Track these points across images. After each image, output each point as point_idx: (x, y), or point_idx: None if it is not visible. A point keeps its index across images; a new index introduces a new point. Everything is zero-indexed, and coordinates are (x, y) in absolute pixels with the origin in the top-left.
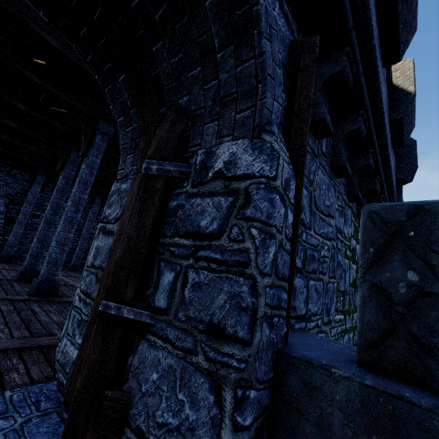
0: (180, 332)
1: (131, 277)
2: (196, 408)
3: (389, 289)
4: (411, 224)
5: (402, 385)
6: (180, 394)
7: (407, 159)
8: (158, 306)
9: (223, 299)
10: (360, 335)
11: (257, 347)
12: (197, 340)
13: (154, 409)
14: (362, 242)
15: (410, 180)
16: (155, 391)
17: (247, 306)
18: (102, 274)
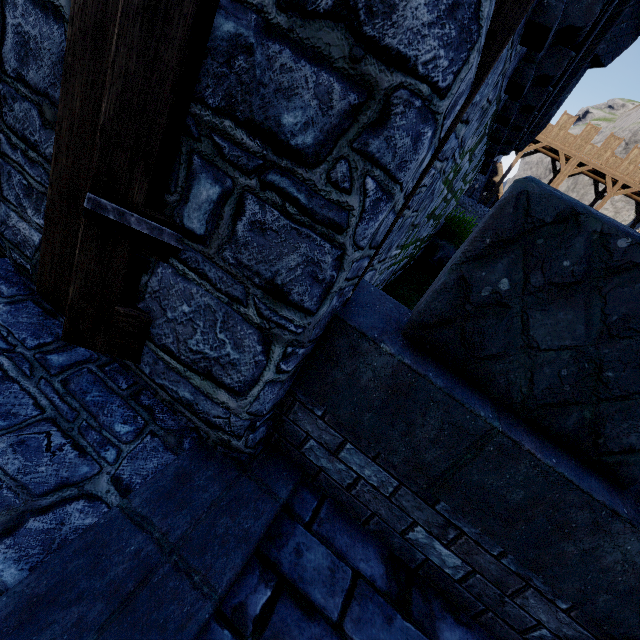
0: (225, 275)
1: (138, 167)
2: (240, 351)
3: (473, 288)
4: (549, 231)
5: (429, 363)
6: (221, 334)
7: (638, 15)
8: (190, 228)
9: (295, 261)
10: (419, 316)
11: (320, 318)
12: (249, 293)
13: (186, 338)
14: (485, 226)
15: (606, 63)
16: (187, 322)
17: (324, 279)
18: (55, 115)
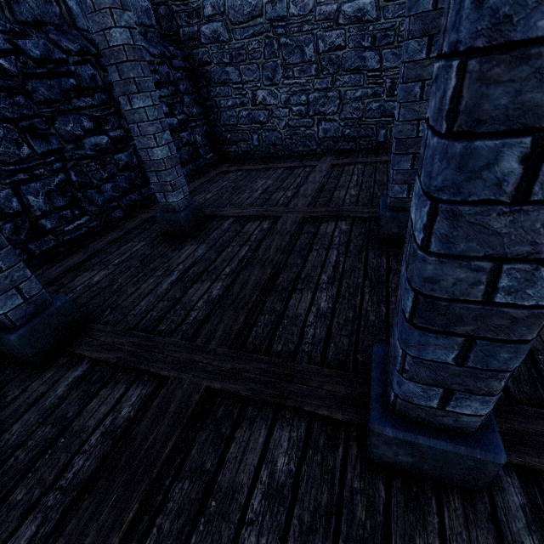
0: None
1: None
2: None
3: None
4: None
5: None
6: None
7: None
8: None
9: None
10: None
11: None
12: None
13: None
14: None
15: None
16: None
17: None
18: None
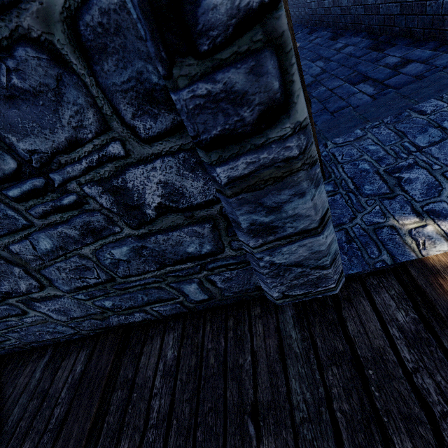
0: None
1: None
2: None
3: None
4: None
5: None
6: None
7: None
8: None
9: None
10: None
11: None
12: None
13: None
14: None
15: None
16: None
17: None
18: None
